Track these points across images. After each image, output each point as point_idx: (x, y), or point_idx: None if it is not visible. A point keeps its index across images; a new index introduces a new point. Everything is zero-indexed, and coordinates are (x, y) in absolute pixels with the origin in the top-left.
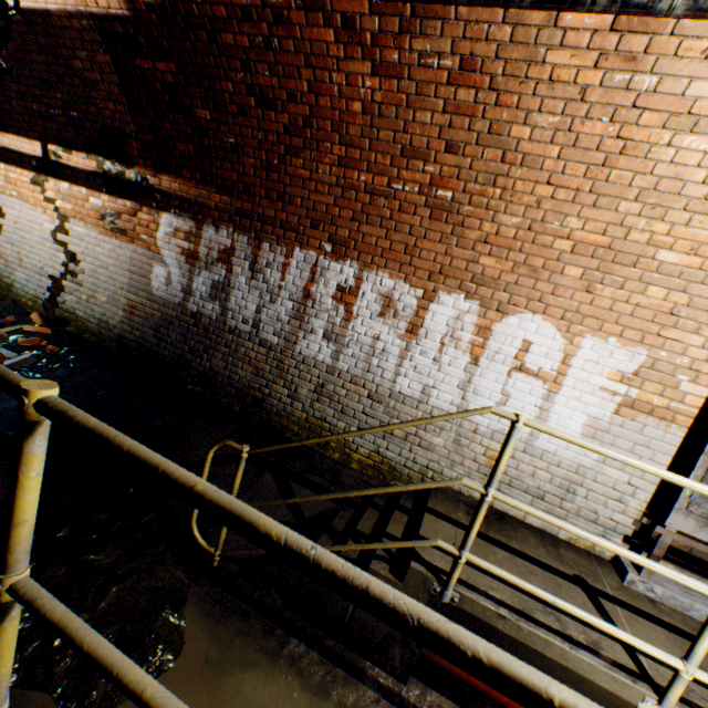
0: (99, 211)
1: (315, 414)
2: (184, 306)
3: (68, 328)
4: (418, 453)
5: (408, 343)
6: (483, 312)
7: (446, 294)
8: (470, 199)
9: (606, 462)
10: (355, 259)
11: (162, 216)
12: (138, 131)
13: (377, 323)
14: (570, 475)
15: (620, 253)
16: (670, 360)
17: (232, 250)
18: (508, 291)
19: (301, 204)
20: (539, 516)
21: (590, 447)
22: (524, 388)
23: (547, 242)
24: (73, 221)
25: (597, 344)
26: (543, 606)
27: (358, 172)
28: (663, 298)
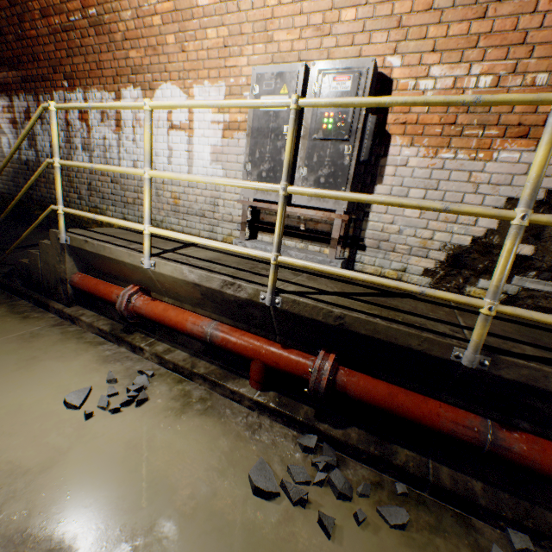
0: None
1: (92, 205)
2: (21, 159)
3: None
4: (143, 210)
5: (119, 135)
6: (145, 94)
7: (125, 90)
8: (104, 9)
9: (228, 176)
10: (80, 86)
11: None
12: None
13: (102, 128)
14: (213, 193)
15: (183, 12)
16: (237, 83)
17: (29, 109)
18: (150, 72)
19: (44, 58)
20: (76, 164)
21: (78, 106)
22: (178, 141)
23: (150, 23)
24: None
25: (201, 90)
26: (130, 242)
27: (53, 17)
28: (217, 36)
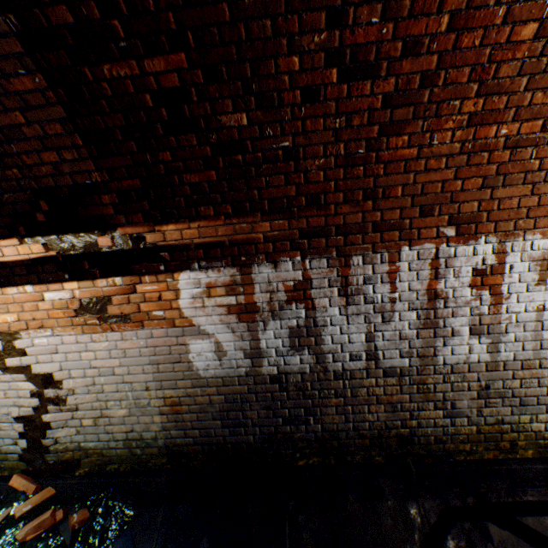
0: (65, 307)
1: (487, 421)
2: (255, 374)
3: (77, 471)
4: None
5: None
6: None
7: None
8: None
9: None
10: (491, 232)
11: (178, 277)
12: (108, 178)
13: (537, 293)
14: None
15: None
16: None
17: (307, 282)
18: None
19: (401, 192)
20: None
21: None
22: None
23: None
24: (25, 334)
25: None
26: None
27: (497, 125)
28: None
